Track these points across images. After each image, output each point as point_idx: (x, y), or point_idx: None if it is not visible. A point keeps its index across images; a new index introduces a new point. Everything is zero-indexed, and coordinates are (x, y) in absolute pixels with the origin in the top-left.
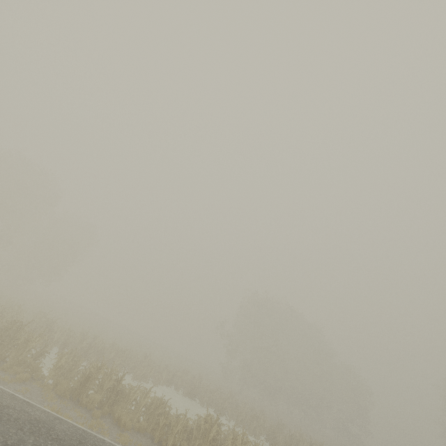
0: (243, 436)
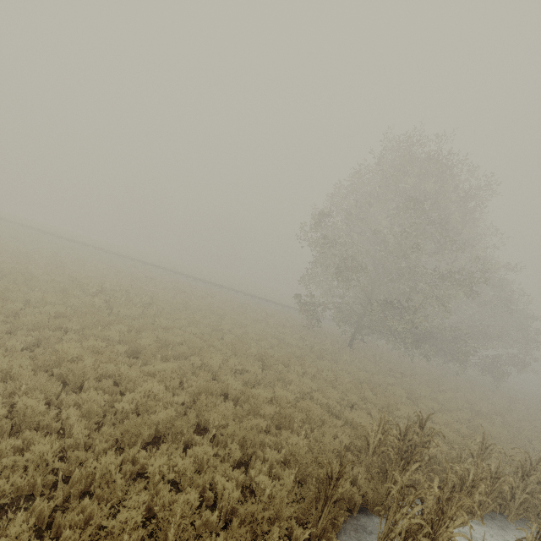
0: None
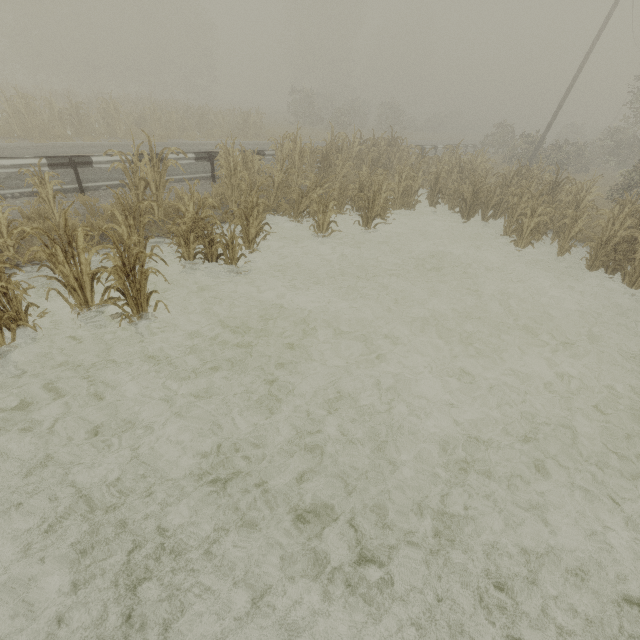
0: (18, 94)
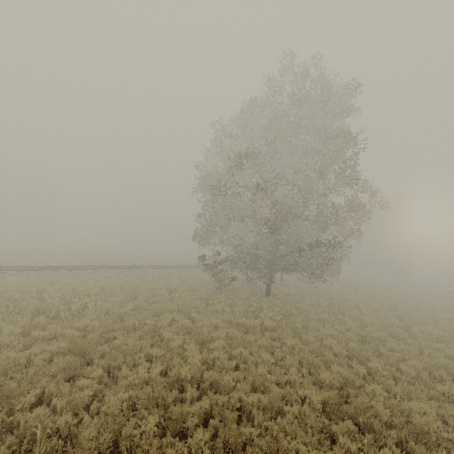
0: None
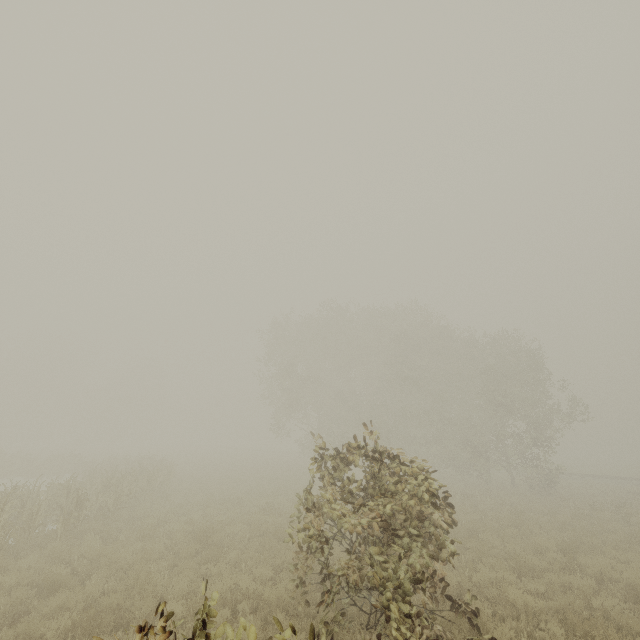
0: None
